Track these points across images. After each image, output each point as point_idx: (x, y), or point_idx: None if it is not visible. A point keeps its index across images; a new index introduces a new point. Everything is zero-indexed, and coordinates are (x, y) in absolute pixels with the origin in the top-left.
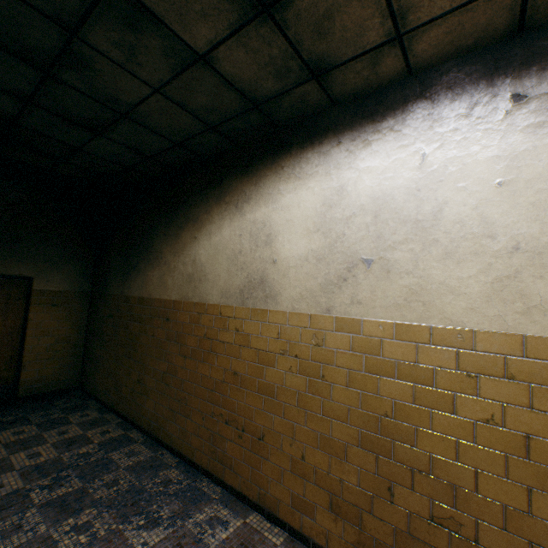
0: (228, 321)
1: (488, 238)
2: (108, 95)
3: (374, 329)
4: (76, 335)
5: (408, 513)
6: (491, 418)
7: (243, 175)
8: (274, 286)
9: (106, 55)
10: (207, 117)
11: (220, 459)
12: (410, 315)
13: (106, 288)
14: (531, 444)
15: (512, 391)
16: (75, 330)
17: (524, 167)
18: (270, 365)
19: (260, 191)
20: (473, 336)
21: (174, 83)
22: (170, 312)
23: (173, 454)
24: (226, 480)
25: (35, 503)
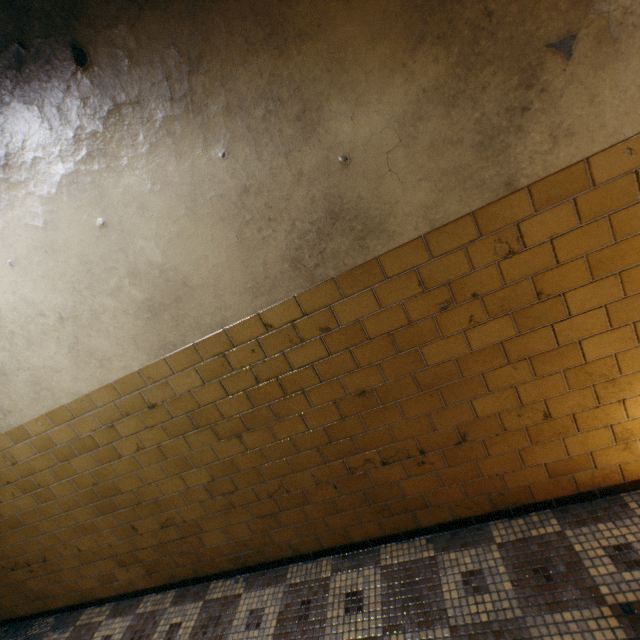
0: None
1: (42, 316)
2: None
3: (37, 427)
4: None
5: (152, 533)
6: (139, 446)
7: None
8: None
9: None
10: None
11: (36, 597)
12: (48, 403)
13: None
14: (164, 449)
15: (135, 423)
16: None
17: (15, 244)
18: None
19: None
20: (92, 398)
21: None
22: None
23: (2, 626)
24: (54, 607)
25: None
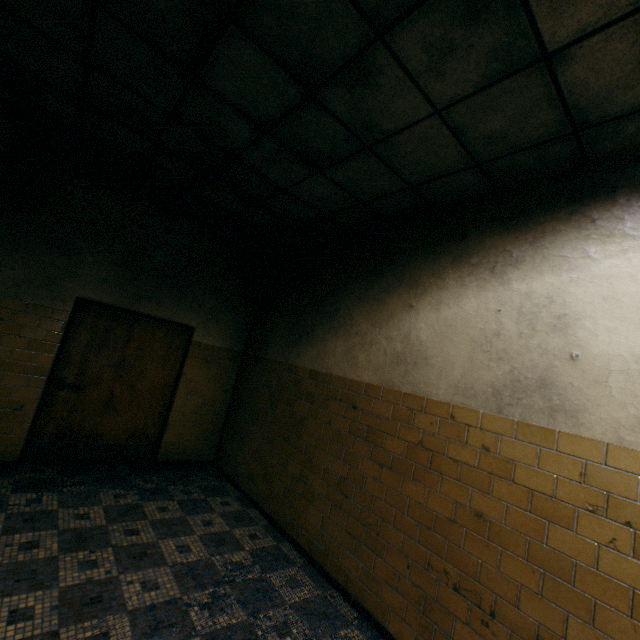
0: (466, 431)
1: None
2: (366, 120)
3: None
4: (221, 399)
5: None
6: None
7: (507, 230)
8: (571, 395)
9: (403, 63)
10: (482, 149)
11: None
12: None
13: (264, 351)
14: None
15: None
16: (221, 393)
17: None
18: (558, 522)
19: (543, 252)
20: None
21: (470, 100)
22: (359, 398)
23: (347, 600)
24: None
25: (197, 629)
